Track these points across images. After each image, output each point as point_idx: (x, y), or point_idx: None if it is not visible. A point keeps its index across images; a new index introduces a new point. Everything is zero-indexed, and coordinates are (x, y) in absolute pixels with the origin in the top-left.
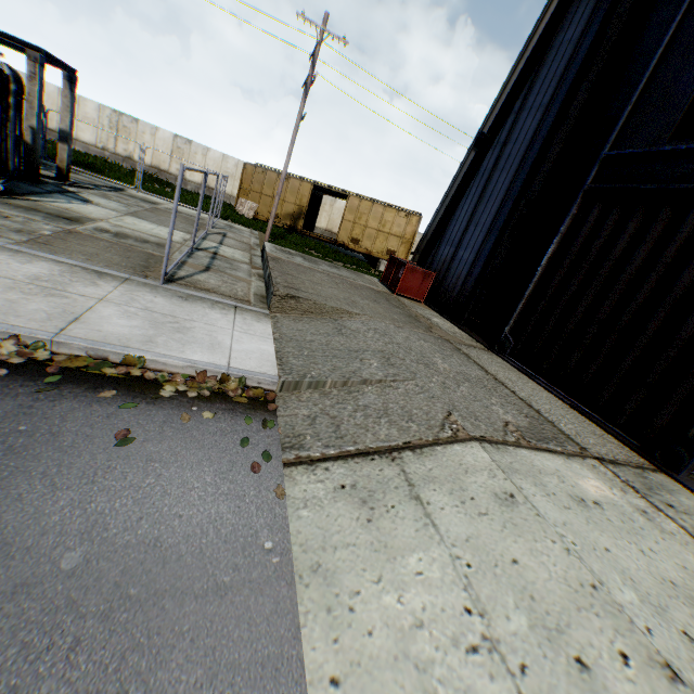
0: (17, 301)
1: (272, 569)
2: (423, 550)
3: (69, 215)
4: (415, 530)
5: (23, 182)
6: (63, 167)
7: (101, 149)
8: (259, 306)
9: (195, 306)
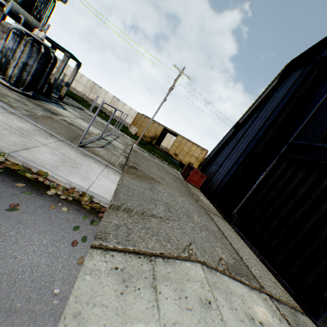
0: (5, 134)
1: (50, 307)
2: (145, 322)
3: (54, 111)
4: (146, 307)
5: (42, 96)
6: (62, 95)
7: (83, 94)
8: (118, 168)
9: (87, 159)
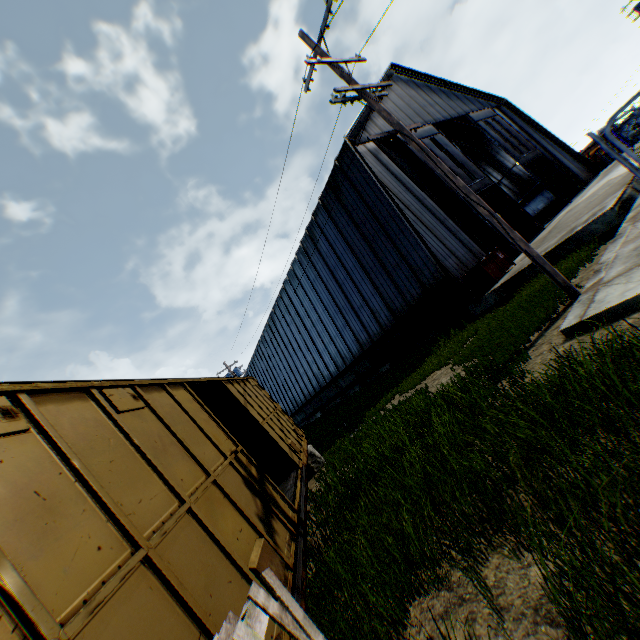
0: None
1: None
2: None
3: None
4: None
5: None
6: None
7: None
8: None
9: None
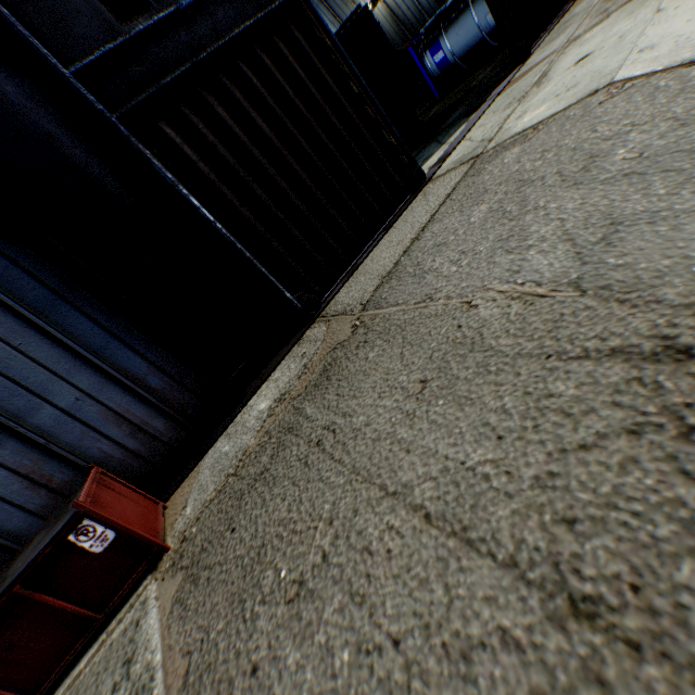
0: None
1: None
2: None
3: None
4: None
5: None
6: None
7: None
8: None
9: None
